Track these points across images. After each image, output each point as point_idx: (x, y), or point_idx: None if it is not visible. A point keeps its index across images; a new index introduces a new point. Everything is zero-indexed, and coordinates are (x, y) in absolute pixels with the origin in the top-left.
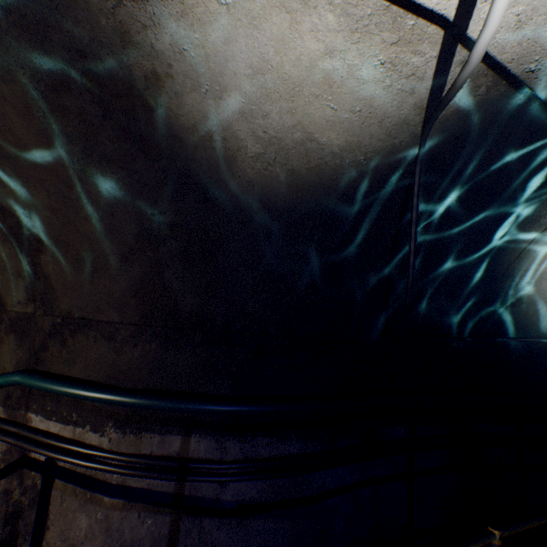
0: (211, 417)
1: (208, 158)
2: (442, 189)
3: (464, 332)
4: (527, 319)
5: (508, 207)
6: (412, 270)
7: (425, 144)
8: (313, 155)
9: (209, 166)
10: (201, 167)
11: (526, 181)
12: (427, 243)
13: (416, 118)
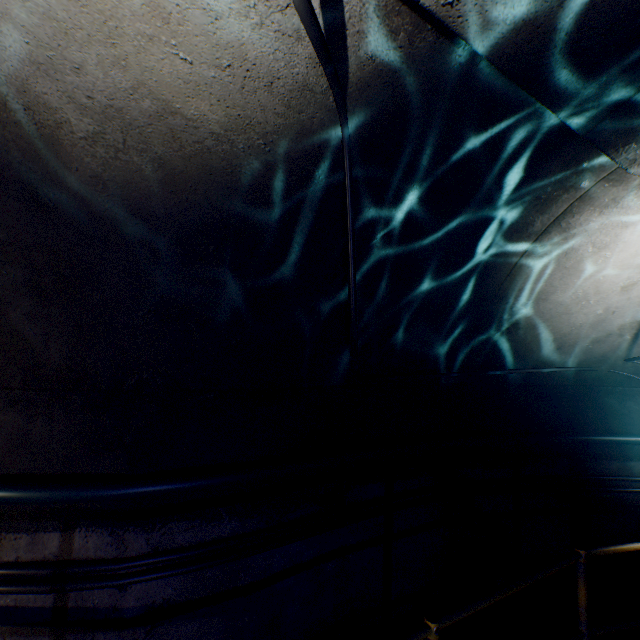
0: (102, 504)
1: (17, 139)
2: (393, 188)
3: (454, 367)
4: (526, 346)
5: (485, 212)
6: (354, 298)
7: (347, 123)
8: (184, 136)
9: (24, 152)
10: (11, 155)
11: (501, 178)
12: (392, 260)
13: (321, 81)
